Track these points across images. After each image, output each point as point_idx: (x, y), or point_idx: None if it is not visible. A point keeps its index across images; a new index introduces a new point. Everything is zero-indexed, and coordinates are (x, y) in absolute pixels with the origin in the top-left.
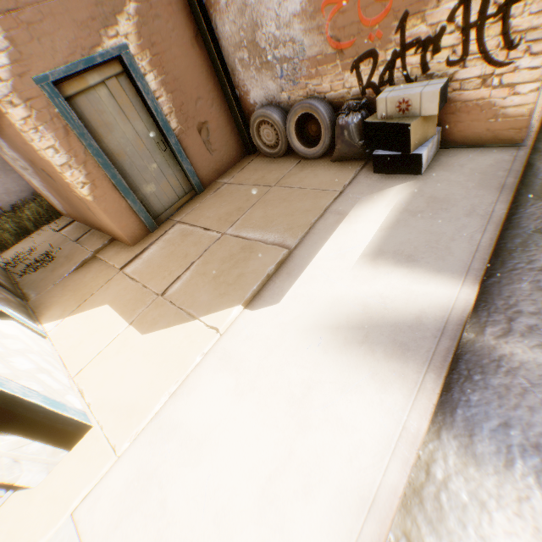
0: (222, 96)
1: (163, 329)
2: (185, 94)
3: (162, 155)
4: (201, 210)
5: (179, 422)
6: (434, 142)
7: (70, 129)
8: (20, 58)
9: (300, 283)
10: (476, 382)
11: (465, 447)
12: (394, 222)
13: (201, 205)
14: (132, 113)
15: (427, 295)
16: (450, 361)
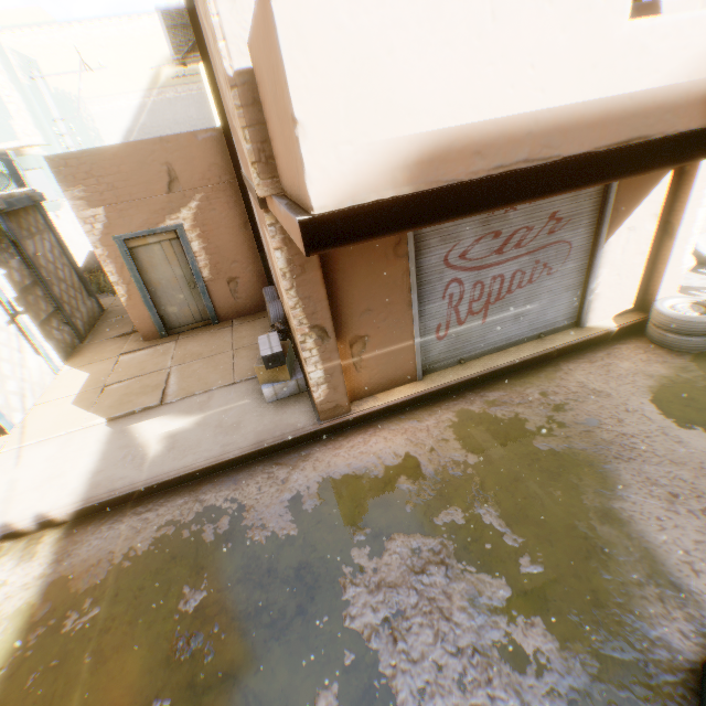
0: (260, 263)
1: (80, 406)
2: (223, 257)
3: (190, 291)
4: (193, 340)
5: (26, 455)
6: (289, 385)
7: (126, 265)
8: (110, 226)
9: (135, 426)
10: (100, 522)
11: (61, 539)
12: (206, 423)
13: (200, 335)
14: (175, 261)
15: (140, 472)
16: (97, 503)
